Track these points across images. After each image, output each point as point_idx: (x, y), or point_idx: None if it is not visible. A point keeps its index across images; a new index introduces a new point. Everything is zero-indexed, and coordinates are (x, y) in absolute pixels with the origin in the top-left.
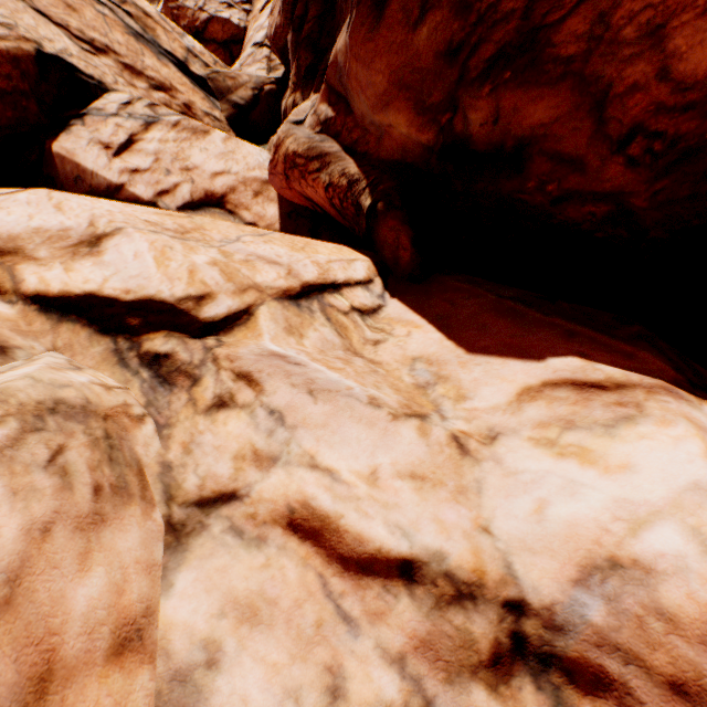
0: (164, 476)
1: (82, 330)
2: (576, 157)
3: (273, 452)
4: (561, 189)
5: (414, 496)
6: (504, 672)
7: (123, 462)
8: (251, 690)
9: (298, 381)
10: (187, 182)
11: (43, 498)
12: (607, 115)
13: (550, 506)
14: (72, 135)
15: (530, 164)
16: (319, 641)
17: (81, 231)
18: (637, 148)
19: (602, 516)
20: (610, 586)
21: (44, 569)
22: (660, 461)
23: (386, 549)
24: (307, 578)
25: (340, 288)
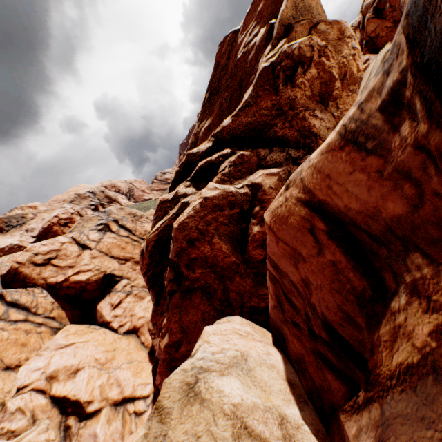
0: None
1: (57, 411)
2: None
3: None
4: None
5: None
6: None
7: None
8: None
9: None
10: (130, 321)
11: None
12: None
13: None
14: (105, 300)
15: None
16: None
17: (76, 366)
18: None
19: None
20: None
21: None
22: None
23: None
24: None
25: (135, 400)
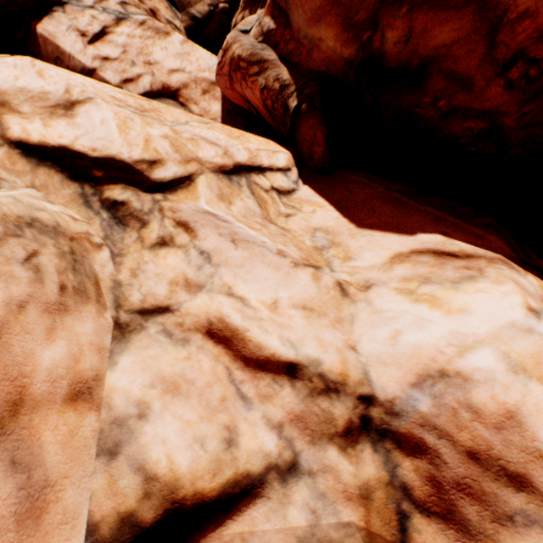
0: (115, 290)
1: (56, 175)
2: (466, 77)
3: (200, 281)
4: (450, 105)
5: (303, 321)
6: (352, 440)
7: (83, 273)
8: (169, 435)
9: (225, 232)
10: (148, 74)
11: (20, 284)
12: (498, 40)
13: (403, 335)
14: (54, 20)
15: (429, 81)
16: (222, 410)
17: (58, 96)
18: (517, 73)
19: (440, 342)
20: (437, 388)
21: (19, 332)
22: (489, 307)
23: (278, 355)
24: (217, 369)
25: (264, 171)
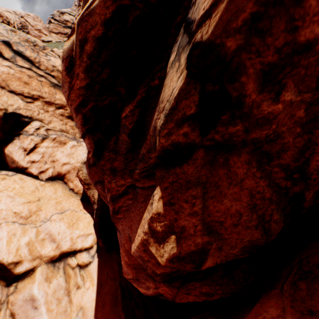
0: None
1: None
2: None
3: None
4: None
5: None
6: None
7: None
8: None
9: None
10: (52, 168)
11: None
12: None
13: None
14: (13, 144)
15: None
16: None
17: None
18: None
19: None
20: None
21: None
22: None
23: None
24: None
25: (76, 253)
